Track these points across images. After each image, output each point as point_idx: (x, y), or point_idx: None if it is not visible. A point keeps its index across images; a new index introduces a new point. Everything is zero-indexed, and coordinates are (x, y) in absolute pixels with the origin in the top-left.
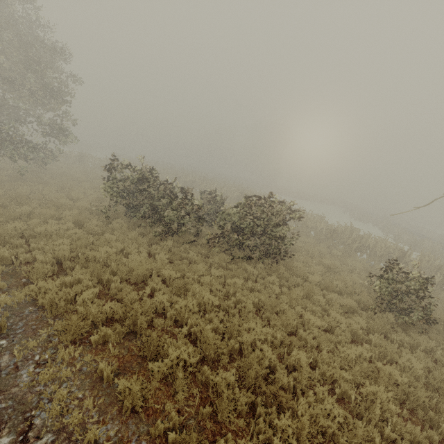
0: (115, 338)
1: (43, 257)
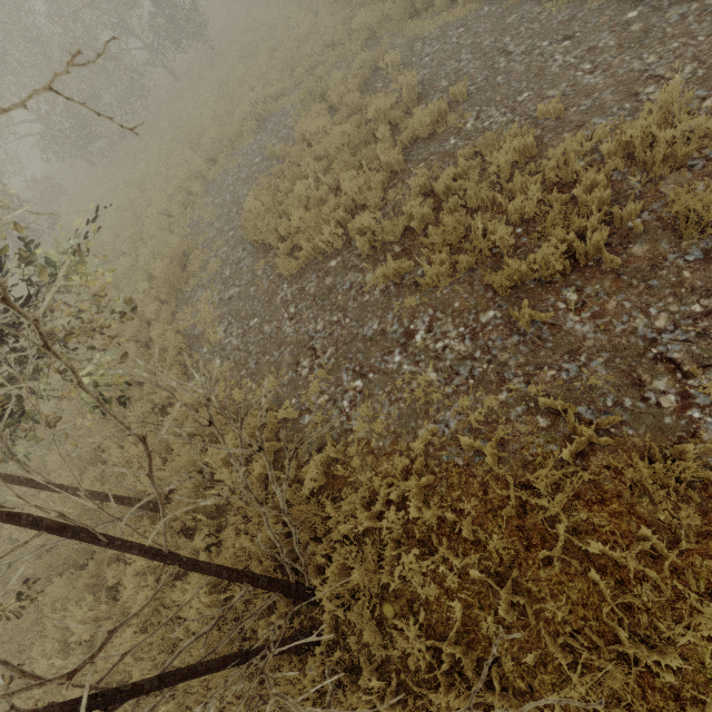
0: (431, 2)
1: (328, 36)
